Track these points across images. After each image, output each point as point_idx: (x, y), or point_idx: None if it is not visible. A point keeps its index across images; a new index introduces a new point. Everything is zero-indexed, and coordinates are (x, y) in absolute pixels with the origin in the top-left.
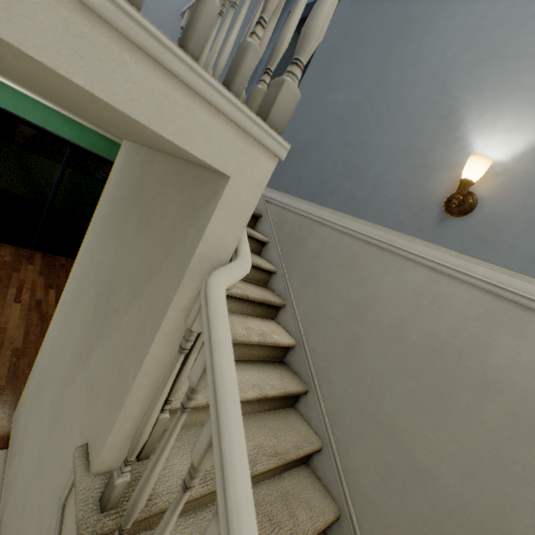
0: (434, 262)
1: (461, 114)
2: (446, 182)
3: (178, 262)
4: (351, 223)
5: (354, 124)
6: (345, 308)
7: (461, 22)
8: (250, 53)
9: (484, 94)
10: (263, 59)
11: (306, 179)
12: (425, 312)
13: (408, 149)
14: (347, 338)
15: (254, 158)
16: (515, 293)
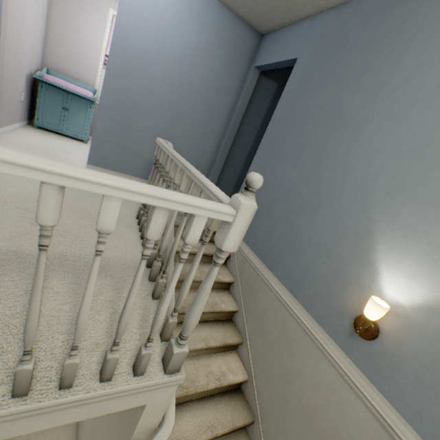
0: (342, 370)
1: (375, 238)
2: (358, 300)
3: (129, 424)
4: (288, 297)
5: (295, 204)
6: (280, 369)
7: (384, 141)
8: (145, 356)
9: (395, 228)
10: (235, 107)
11: (260, 239)
12: (333, 408)
13: (332, 251)
14: (280, 395)
15: (161, 390)
16: (398, 435)
